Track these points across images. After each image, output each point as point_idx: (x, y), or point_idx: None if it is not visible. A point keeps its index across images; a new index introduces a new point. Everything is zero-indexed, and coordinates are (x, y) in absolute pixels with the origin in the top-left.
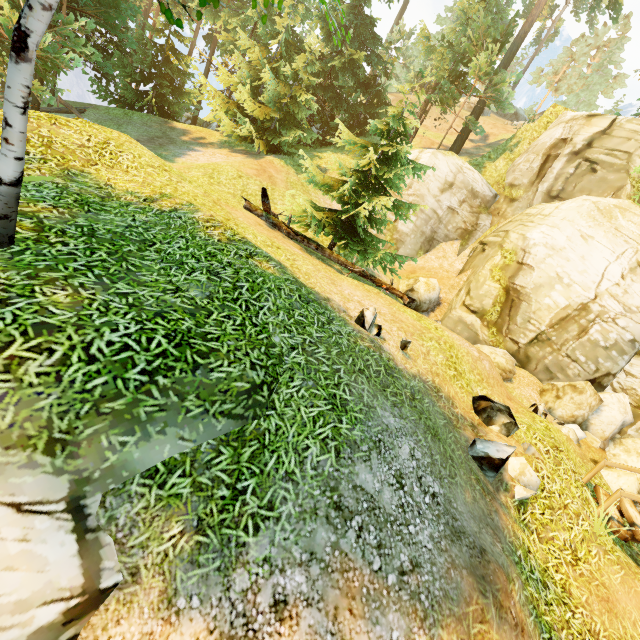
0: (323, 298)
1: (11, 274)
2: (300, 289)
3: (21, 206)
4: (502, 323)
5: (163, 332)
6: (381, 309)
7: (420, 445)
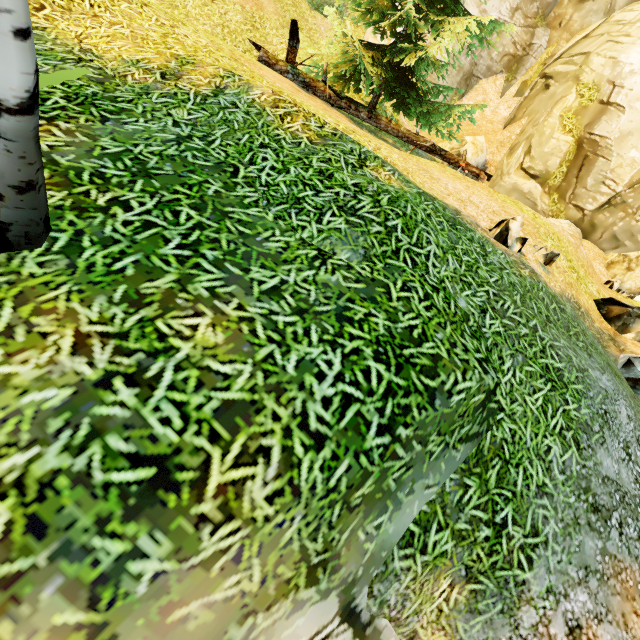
0: (454, 211)
1: (101, 306)
2: (435, 206)
3: None
4: (567, 187)
5: (369, 351)
6: (491, 205)
7: (624, 398)
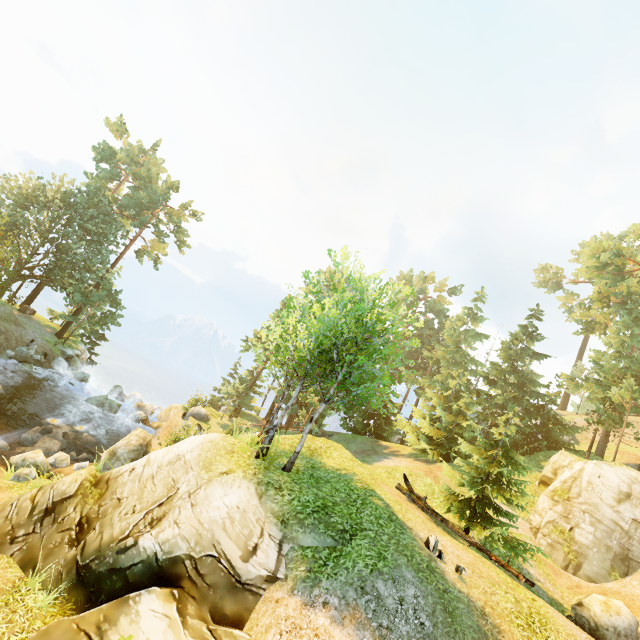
0: (407, 526)
1: (288, 478)
2: (392, 515)
3: (295, 464)
4: None
5: (321, 502)
6: (463, 556)
7: (426, 600)
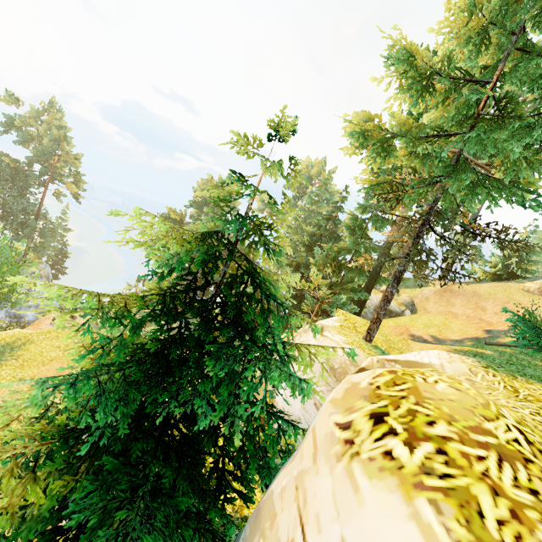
0: None
1: None
2: None
3: None
4: None
5: None
6: None
7: None
